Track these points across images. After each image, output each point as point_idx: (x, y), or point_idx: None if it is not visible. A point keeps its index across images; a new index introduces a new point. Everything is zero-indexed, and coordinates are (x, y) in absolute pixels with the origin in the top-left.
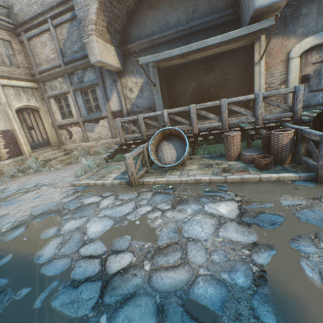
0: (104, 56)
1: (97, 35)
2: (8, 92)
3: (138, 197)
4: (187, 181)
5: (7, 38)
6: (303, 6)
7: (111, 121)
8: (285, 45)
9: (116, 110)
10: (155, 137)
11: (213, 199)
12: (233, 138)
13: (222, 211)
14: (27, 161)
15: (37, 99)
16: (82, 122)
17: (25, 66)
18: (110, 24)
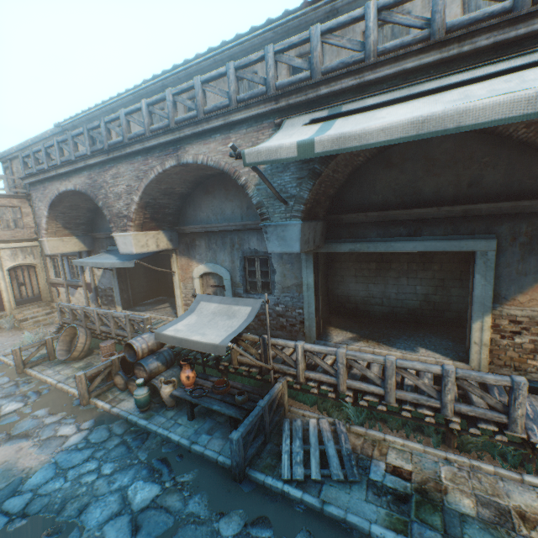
0: (58, 248)
1: (49, 236)
2: (4, 254)
3: (3, 384)
4: (43, 379)
5: (18, 205)
6: (197, 239)
7: (85, 291)
8: (191, 265)
9: (90, 282)
10: (67, 330)
11: (22, 399)
12: (102, 348)
13: (7, 409)
14: (0, 320)
15: (36, 256)
16: (66, 285)
17: (31, 226)
18: (68, 223)
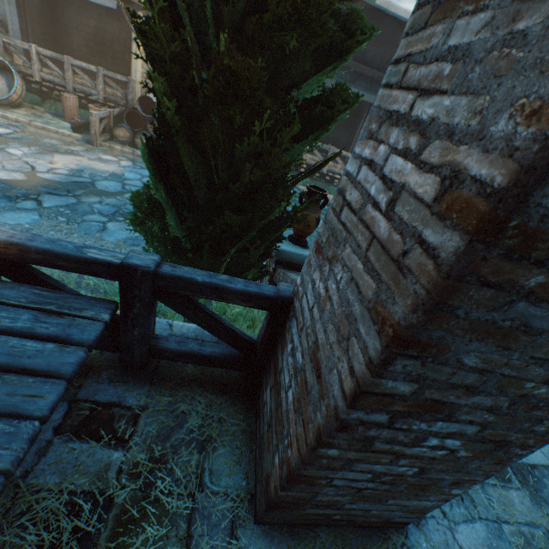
0: None
1: None
2: None
3: None
4: None
5: None
6: None
7: None
8: None
9: None
10: None
11: None
12: (67, 99)
13: None
14: None
15: None
16: None
17: None
18: None
